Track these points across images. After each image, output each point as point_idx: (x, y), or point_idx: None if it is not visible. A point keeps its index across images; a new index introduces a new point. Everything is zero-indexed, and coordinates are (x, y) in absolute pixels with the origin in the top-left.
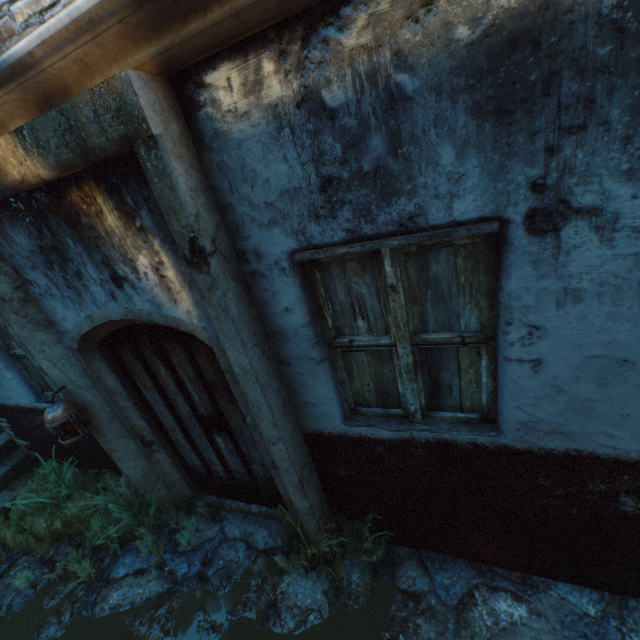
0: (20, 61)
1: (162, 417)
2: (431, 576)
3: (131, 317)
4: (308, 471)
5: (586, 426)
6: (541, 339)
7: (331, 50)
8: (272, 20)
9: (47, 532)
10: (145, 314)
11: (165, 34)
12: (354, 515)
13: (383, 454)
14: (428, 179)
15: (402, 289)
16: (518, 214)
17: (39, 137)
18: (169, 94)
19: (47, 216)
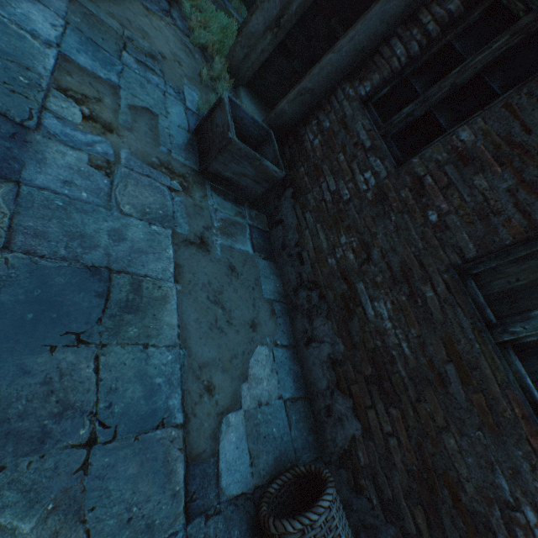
0: None
1: None
2: None
3: None
4: None
5: None
6: None
7: None
8: None
9: None
10: None
11: None
12: None
13: None
14: None
15: None
16: None
17: None
18: None
19: None
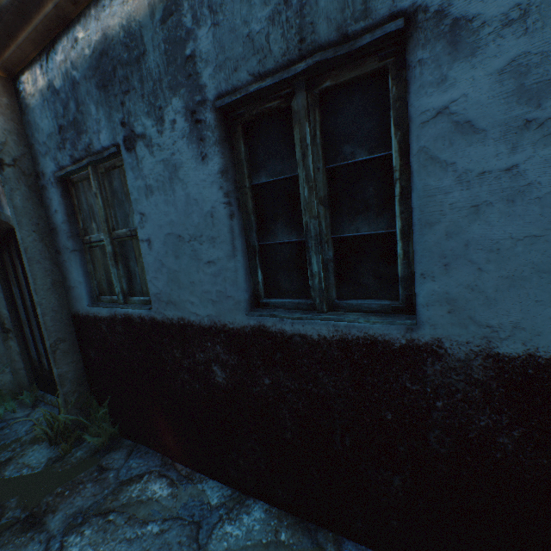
0: None
1: (21, 311)
2: (128, 460)
3: None
4: (68, 347)
5: (181, 295)
6: (147, 223)
7: (55, 63)
8: (35, 51)
9: None
10: None
11: (1, 57)
12: (103, 403)
13: (106, 333)
14: (91, 123)
15: (102, 196)
16: (121, 140)
17: None
18: (9, 86)
19: None
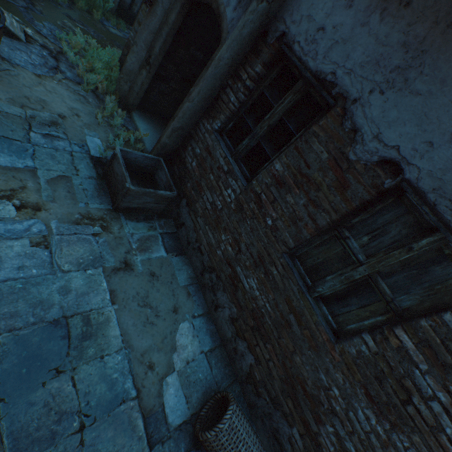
0: None
1: None
2: None
3: None
4: None
5: None
6: None
7: None
8: None
9: None
10: None
11: None
12: None
13: None
14: None
15: None
16: None
17: None
18: None
19: None
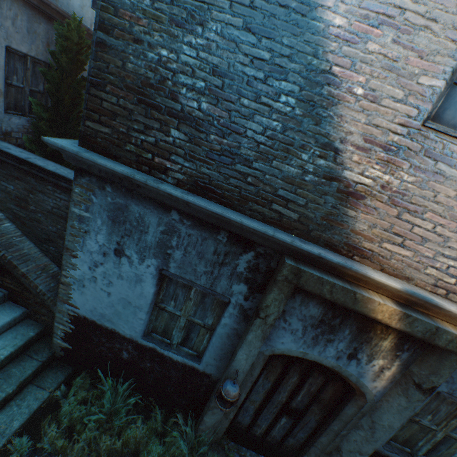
0: (442, 307)
1: (254, 393)
2: None
3: (335, 369)
4: None
5: None
6: None
7: None
8: None
9: (107, 449)
10: (347, 373)
11: None
12: None
13: None
14: None
15: None
16: None
17: (414, 322)
18: None
19: (349, 317)
